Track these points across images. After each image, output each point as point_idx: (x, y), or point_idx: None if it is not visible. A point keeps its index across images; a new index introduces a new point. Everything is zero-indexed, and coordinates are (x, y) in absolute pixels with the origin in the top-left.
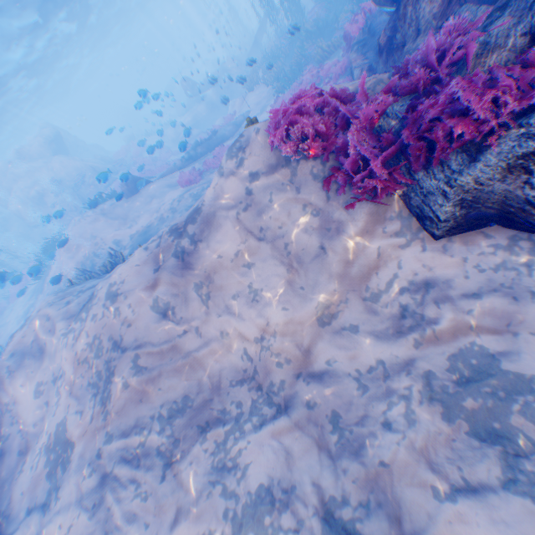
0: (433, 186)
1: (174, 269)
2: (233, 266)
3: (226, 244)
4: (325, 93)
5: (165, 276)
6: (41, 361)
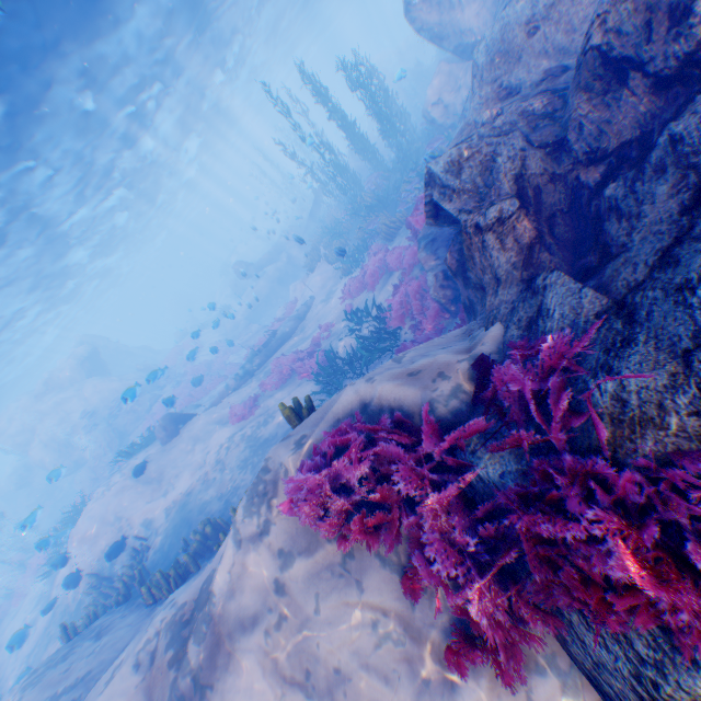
0: (608, 659)
1: None
2: None
3: (250, 697)
4: (373, 435)
5: None
6: None
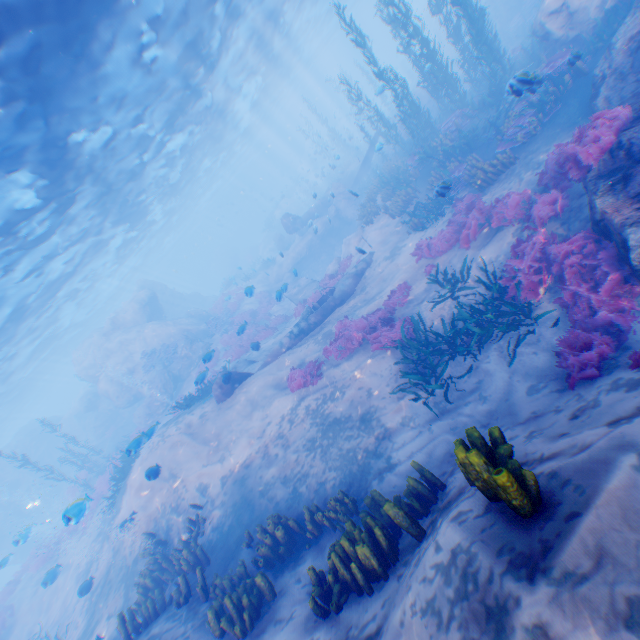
0: None
1: None
2: None
3: None
4: None
5: None
6: None
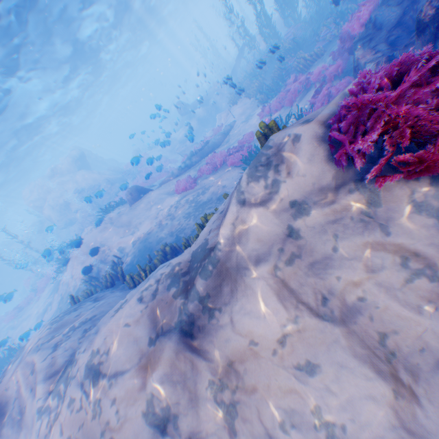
0: None
1: (178, 351)
2: (277, 363)
3: (260, 319)
4: None
5: (165, 361)
6: (18, 430)
